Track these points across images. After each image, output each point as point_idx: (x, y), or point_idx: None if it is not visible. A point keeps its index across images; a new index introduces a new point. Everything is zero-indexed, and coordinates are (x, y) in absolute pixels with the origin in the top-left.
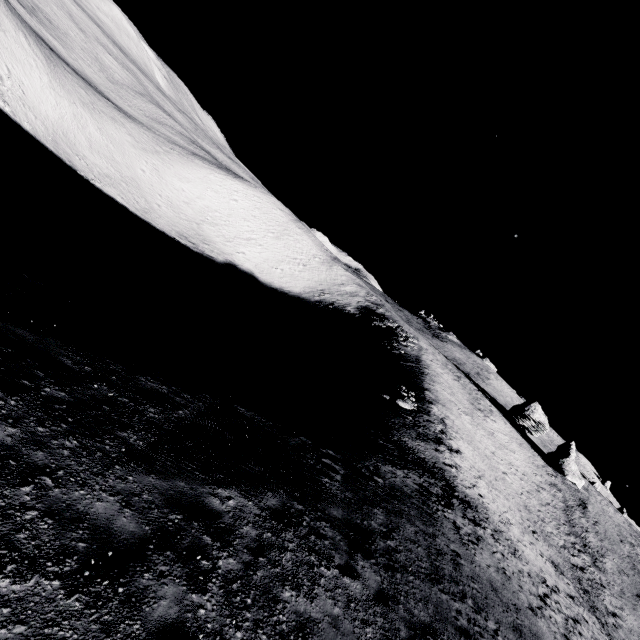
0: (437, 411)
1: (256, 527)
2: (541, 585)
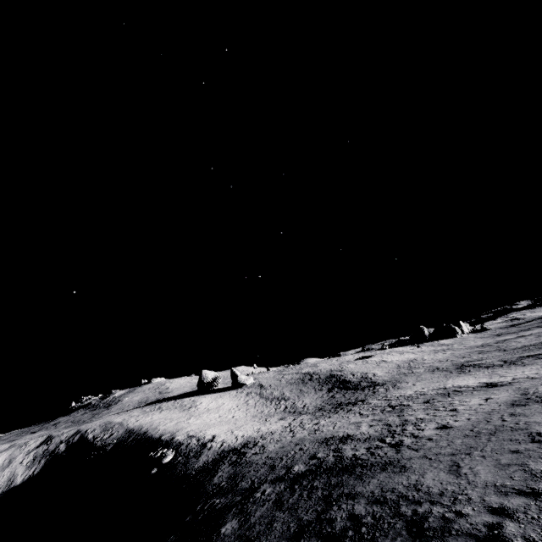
0: (181, 437)
1: (241, 518)
2: (287, 429)
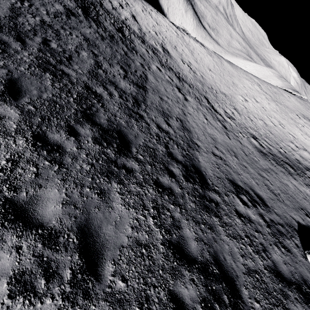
0: (209, 49)
1: None
2: None
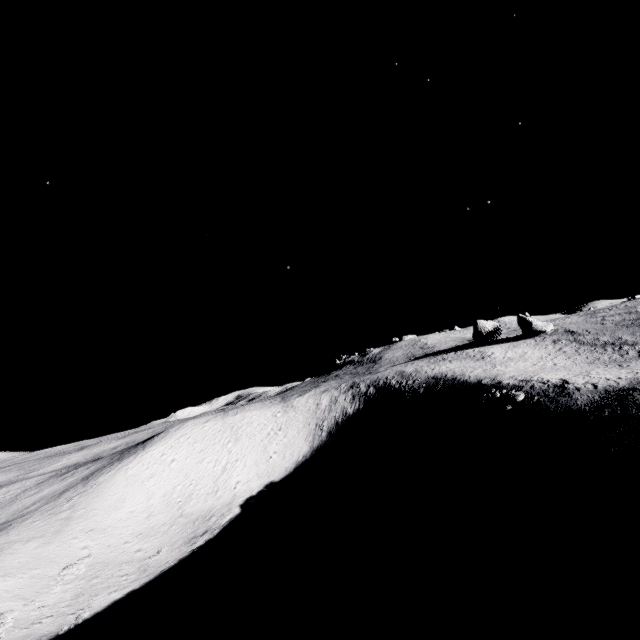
0: (509, 381)
1: None
2: None
